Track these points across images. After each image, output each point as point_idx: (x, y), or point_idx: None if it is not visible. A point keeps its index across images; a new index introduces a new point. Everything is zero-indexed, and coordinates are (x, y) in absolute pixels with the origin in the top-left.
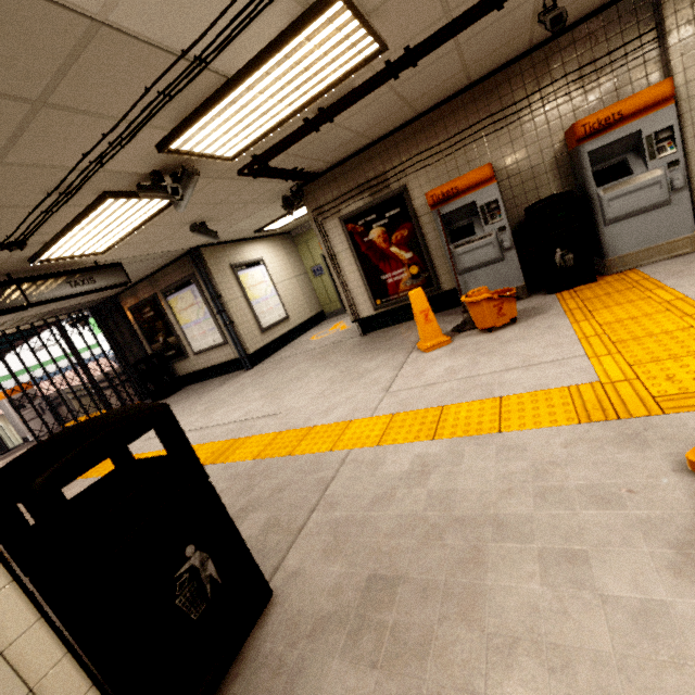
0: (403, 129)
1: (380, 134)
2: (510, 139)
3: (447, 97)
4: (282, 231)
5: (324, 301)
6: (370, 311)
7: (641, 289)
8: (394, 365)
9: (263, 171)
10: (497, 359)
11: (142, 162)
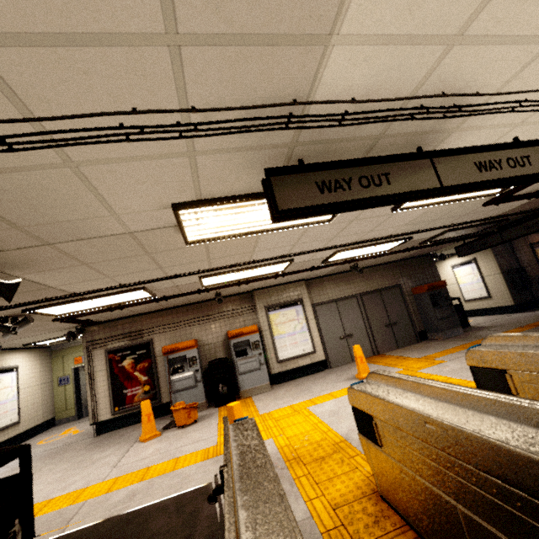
0: (157, 312)
1: (144, 312)
2: (206, 329)
3: (181, 305)
4: (45, 345)
5: (60, 408)
6: (109, 415)
7: (247, 406)
8: (121, 452)
9: (69, 320)
10: (182, 441)
11: (4, 313)
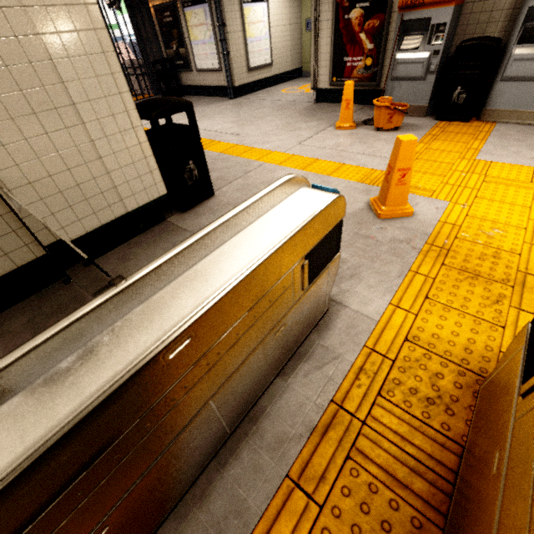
0: None
1: None
2: None
3: None
4: None
5: (305, 58)
6: (326, 85)
7: (474, 137)
8: (315, 131)
9: None
10: (363, 147)
11: None
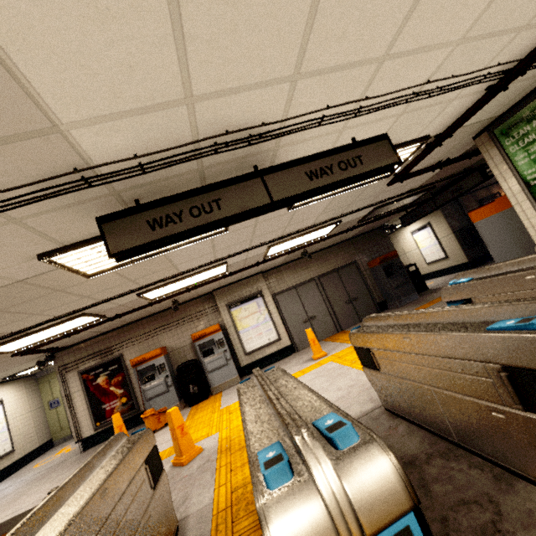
0: (122, 327)
1: (110, 329)
2: (172, 335)
3: (145, 316)
4: (28, 374)
5: (55, 429)
6: (92, 431)
7: (215, 402)
8: None
9: (30, 352)
10: None
11: None
